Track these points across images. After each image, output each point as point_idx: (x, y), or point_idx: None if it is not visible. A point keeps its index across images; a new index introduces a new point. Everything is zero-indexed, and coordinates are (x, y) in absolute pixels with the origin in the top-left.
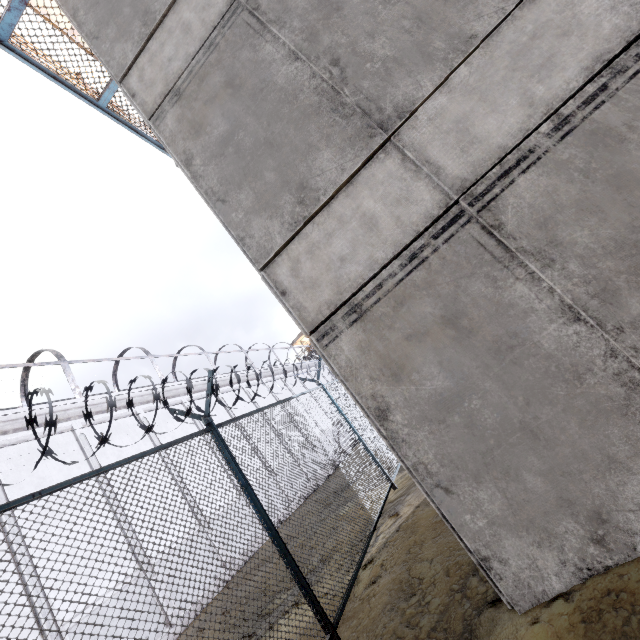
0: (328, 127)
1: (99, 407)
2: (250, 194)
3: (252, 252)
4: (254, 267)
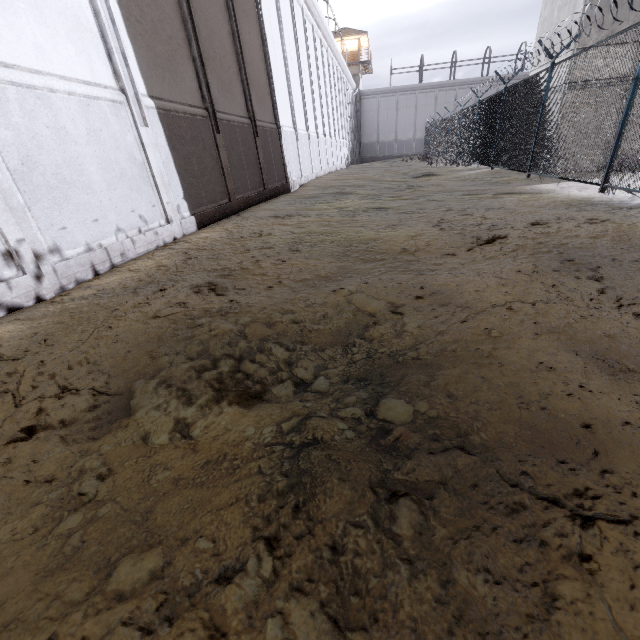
0: (637, 18)
1: (309, 1)
2: (600, 16)
3: (580, 40)
4: (574, 45)
